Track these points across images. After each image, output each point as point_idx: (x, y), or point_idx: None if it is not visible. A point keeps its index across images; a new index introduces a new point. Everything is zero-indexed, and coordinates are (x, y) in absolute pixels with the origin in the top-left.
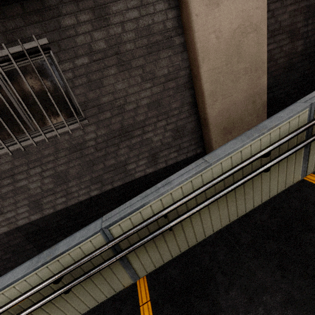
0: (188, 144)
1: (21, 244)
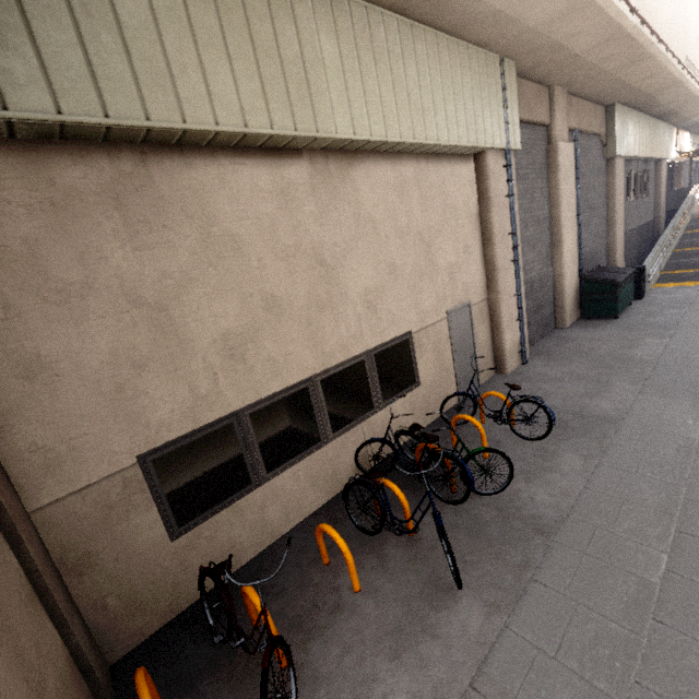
0: (652, 215)
1: (636, 236)
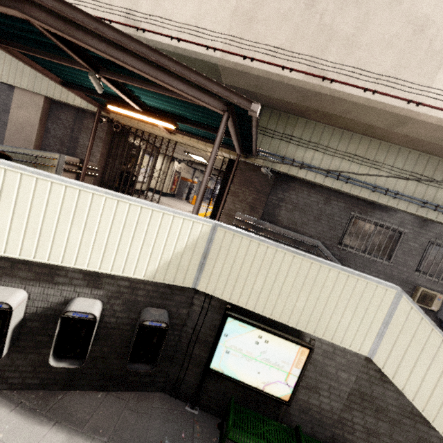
0: None
1: None
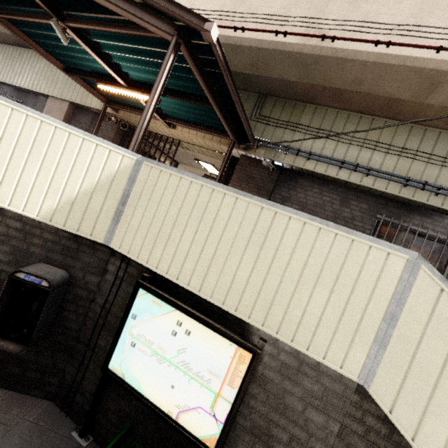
0: None
1: None
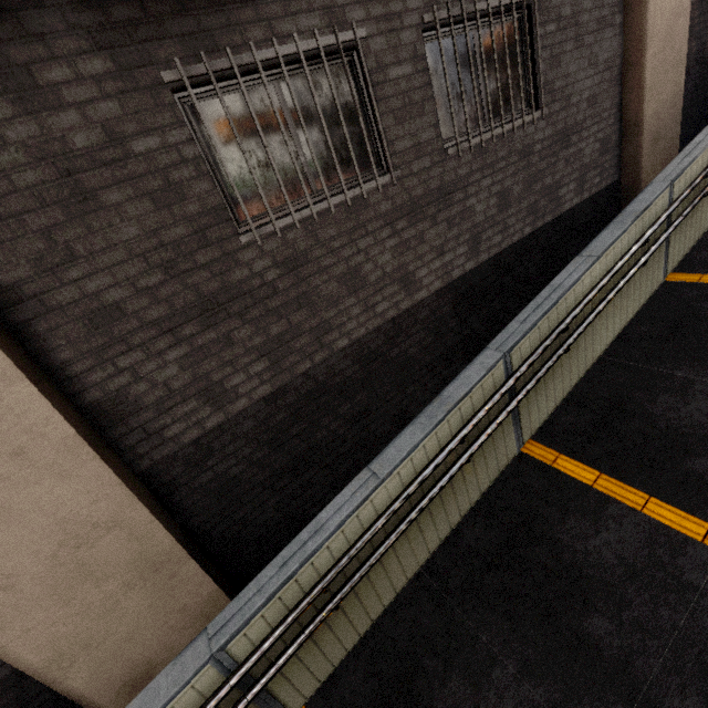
0: (609, 165)
1: (446, 317)
